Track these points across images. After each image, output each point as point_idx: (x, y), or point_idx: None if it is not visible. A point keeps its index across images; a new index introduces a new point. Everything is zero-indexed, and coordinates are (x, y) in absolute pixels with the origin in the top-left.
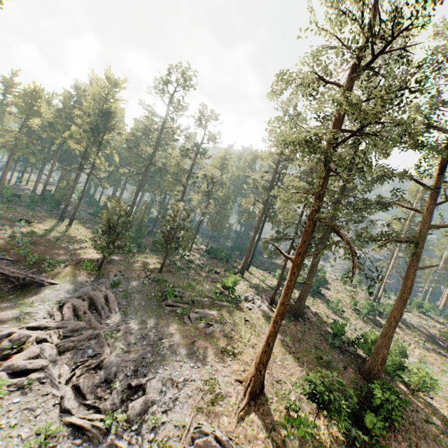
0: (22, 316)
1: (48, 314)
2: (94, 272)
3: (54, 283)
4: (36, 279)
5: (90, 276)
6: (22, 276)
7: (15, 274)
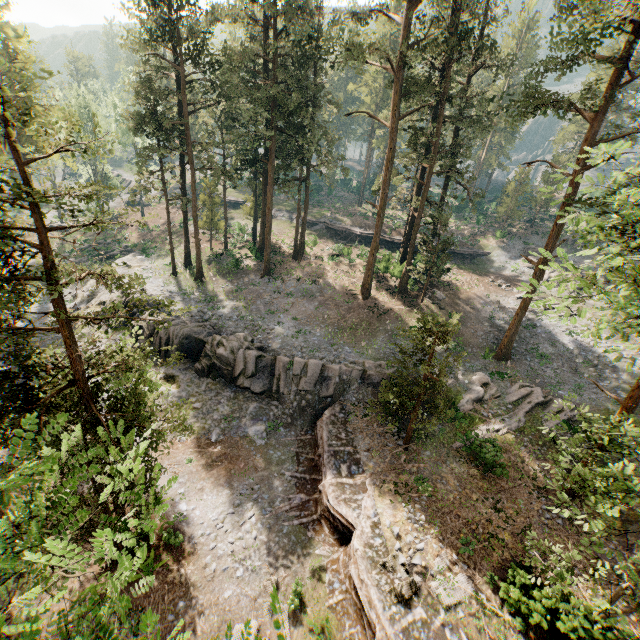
0: (518, 272)
1: (528, 268)
2: (496, 240)
3: (489, 253)
4: (478, 253)
5: (499, 243)
6: (471, 253)
7: (467, 253)
